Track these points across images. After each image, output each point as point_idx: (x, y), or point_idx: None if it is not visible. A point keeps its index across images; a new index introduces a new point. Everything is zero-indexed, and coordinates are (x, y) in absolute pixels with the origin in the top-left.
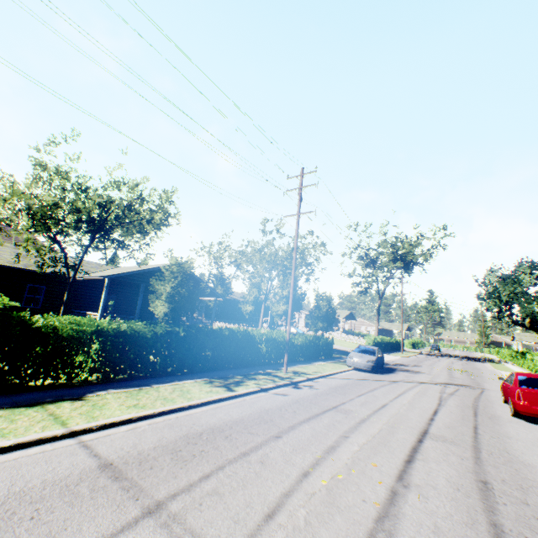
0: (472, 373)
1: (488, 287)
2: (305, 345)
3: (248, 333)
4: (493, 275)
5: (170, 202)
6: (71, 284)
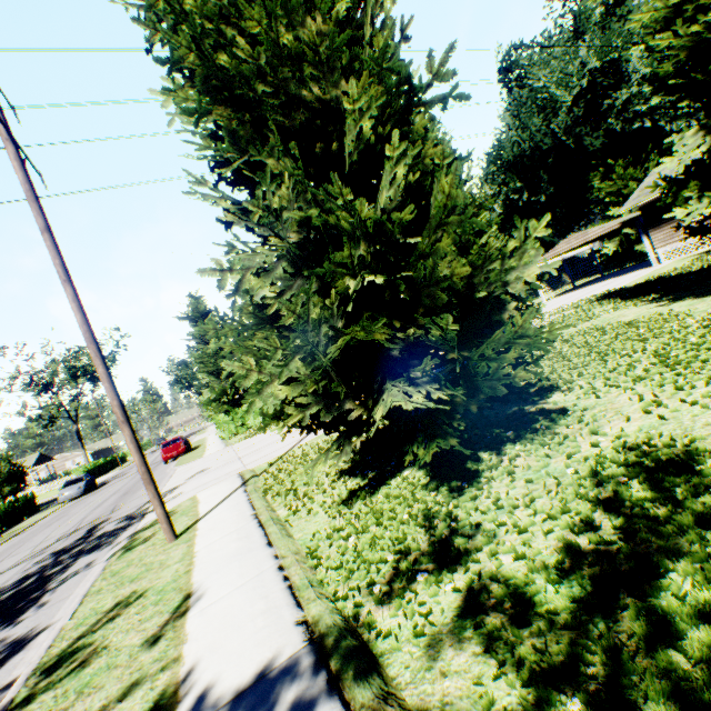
0: None
1: (173, 374)
2: (4, 514)
3: None
4: (173, 364)
5: None
6: None
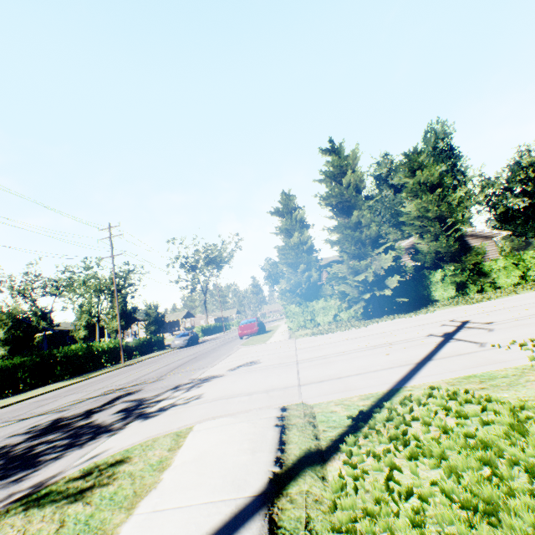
0: None
1: (267, 271)
2: (140, 345)
3: (89, 347)
4: (267, 263)
5: None
6: None
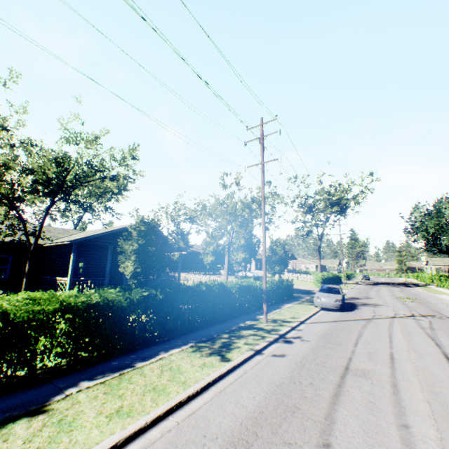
0: (419, 300)
1: (415, 222)
2: (271, 290)
3: (223, 286)
4: (418, 211)
5: (133, 156)
6: (33, 252)
